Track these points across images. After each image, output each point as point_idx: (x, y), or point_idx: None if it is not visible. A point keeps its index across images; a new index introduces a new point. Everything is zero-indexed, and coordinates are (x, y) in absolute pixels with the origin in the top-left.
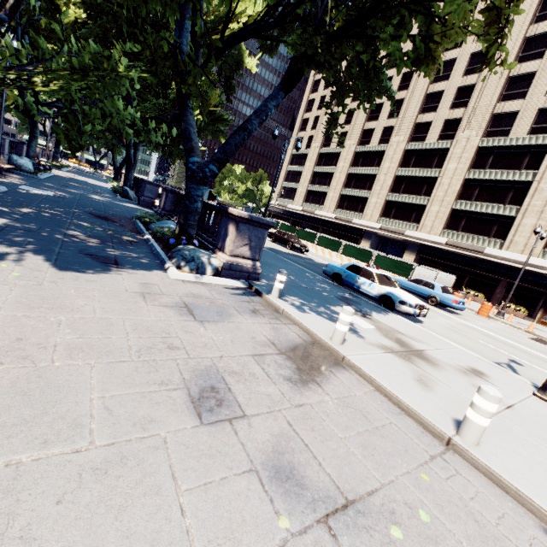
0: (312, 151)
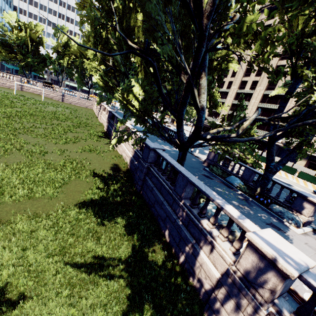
0: (232, 91)
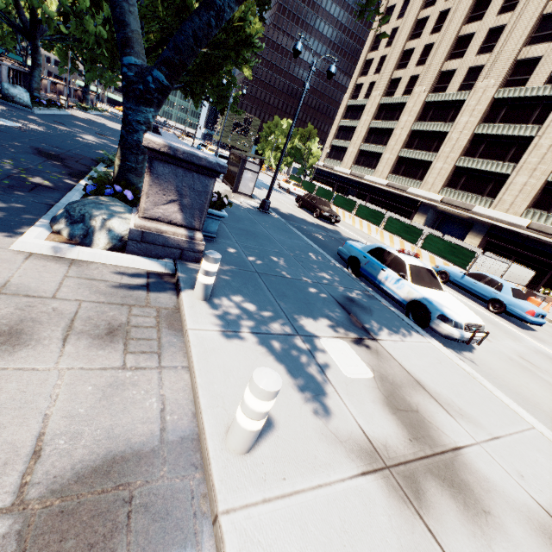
0: (371, 101)
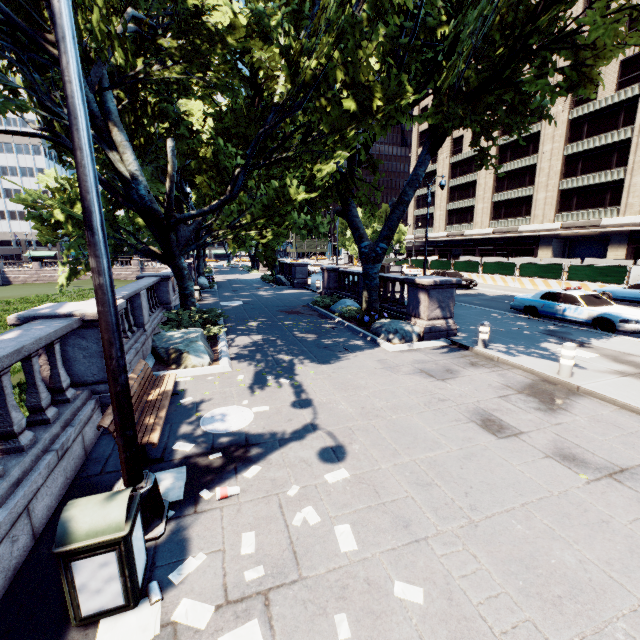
0: (441, 165)
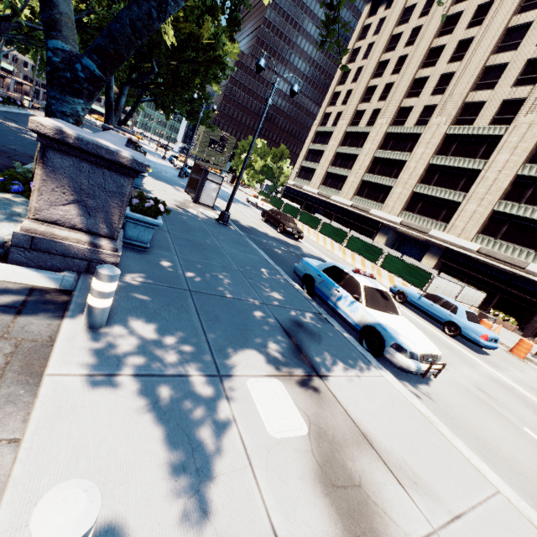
0: (338, 129)
